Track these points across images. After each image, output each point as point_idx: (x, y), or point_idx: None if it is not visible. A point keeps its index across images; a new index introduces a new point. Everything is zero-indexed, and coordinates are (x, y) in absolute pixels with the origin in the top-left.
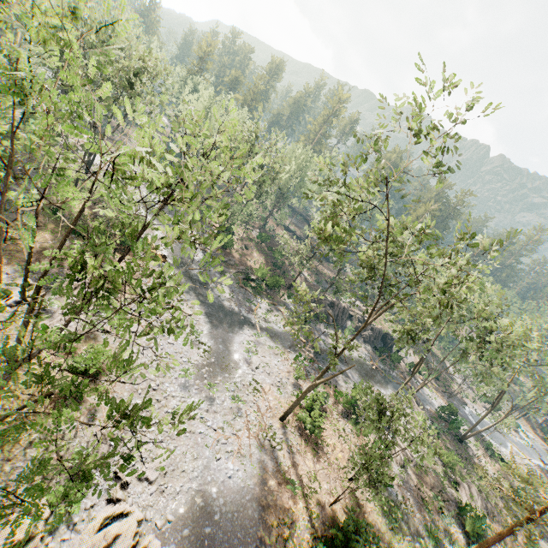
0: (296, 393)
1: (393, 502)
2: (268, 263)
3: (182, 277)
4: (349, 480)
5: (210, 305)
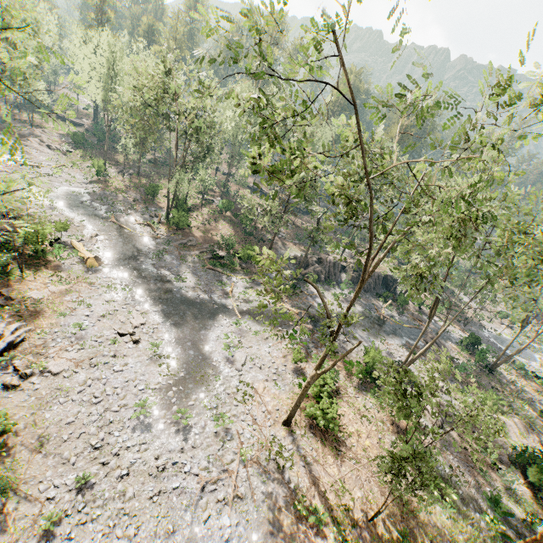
0: (299, 380)
1: (442, 478)
2: (238, 232)
3: (128, 278)
4: (386, 474)
5: (170, 302)
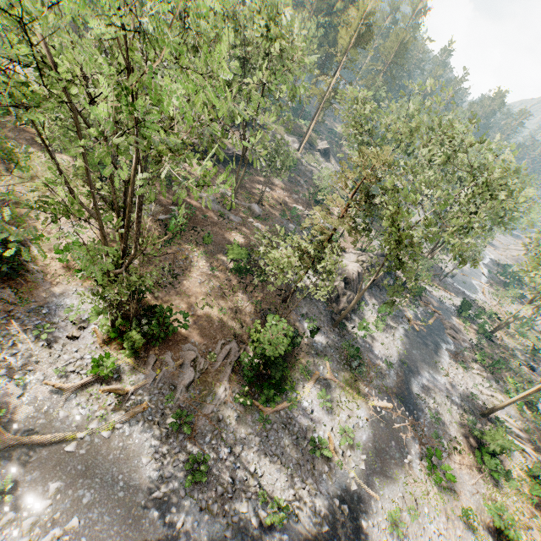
0: None
1: None
2: (226, 274)
3: None
4: None
5: None
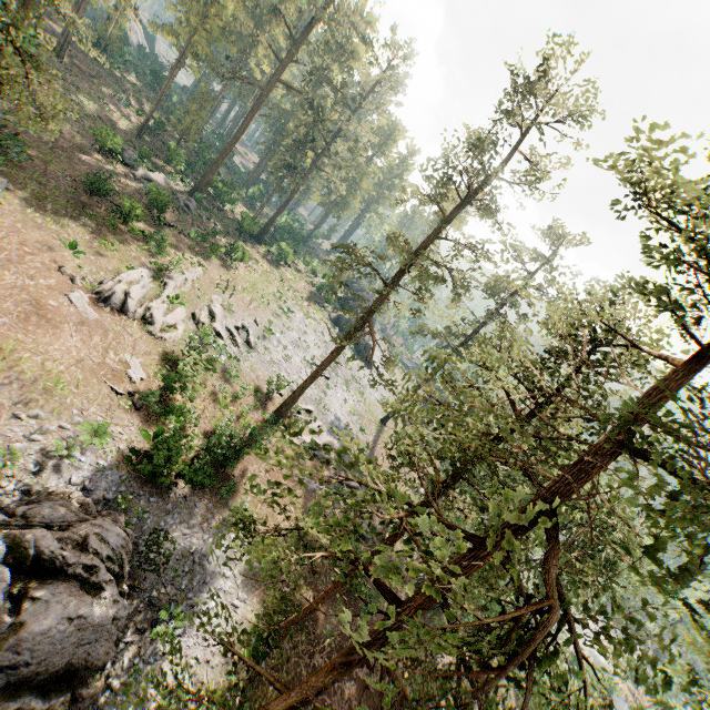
0: None
1: None
2: None
3: None
4: None
5: None
